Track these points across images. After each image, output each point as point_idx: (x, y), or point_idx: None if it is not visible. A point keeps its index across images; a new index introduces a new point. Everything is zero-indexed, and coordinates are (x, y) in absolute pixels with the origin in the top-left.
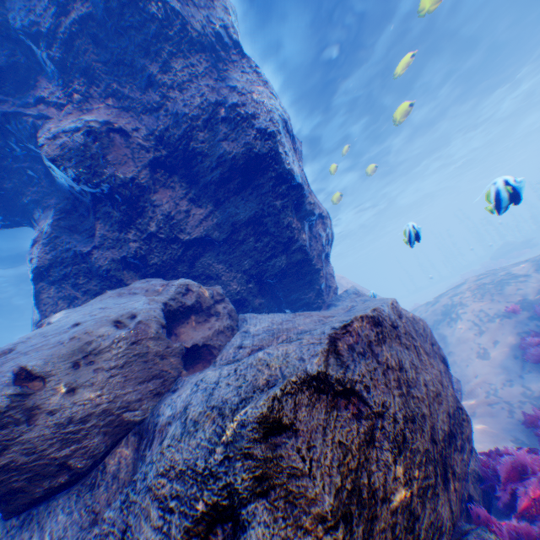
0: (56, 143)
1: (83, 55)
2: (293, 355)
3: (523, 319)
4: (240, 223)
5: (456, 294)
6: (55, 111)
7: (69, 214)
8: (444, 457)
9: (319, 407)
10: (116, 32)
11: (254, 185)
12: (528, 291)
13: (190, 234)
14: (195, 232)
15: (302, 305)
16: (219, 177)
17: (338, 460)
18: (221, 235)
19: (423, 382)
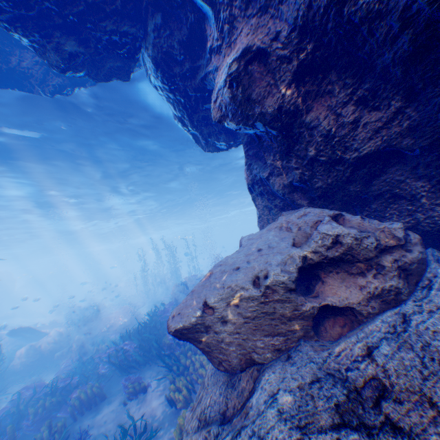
0: (215, 104)
1: None
2: None
3: None
4: None
5: None
6: (218, 59)
7: (252, 146)
8: None
9: None
10: None
11: None
12: None
13: (358, 151)
14: (366, 148)
15: None
16: (407, 47)
17: None
18: (417, 142)
19: None
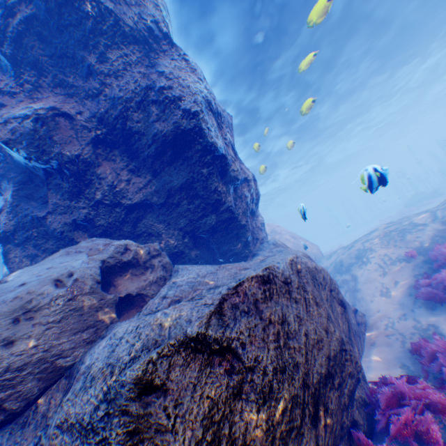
0: (7, 127)
1: (30, 50)
2: (184, 316)
3: (419, 262)
4: (175, 188)
5: (367, 240)
6: (9, 100)
7: (27, 186)
8: (317, 398)
9: (193, 366)
10: (58, 29)
11: (184, 156)
12: (424, 238)
13: (131, 199)
14: (136, 198)
15: (232, 254)
16: (154, 151)
17: (204, 414)
18: (159, 199)
19: (305, 332)
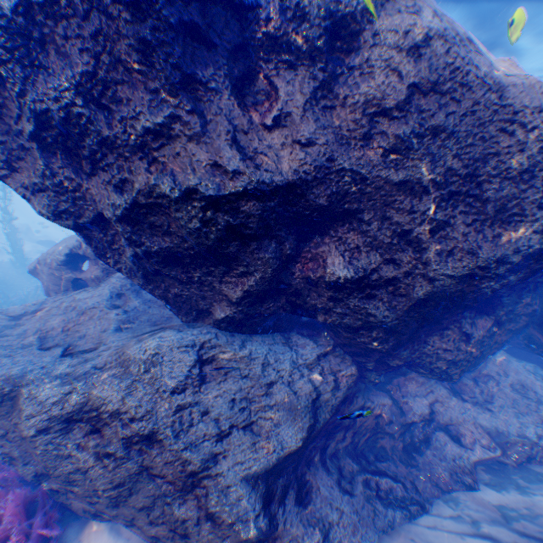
0: None
1: None
2: None
3: None
4: None
5: None
6: None
7: None
8: None
9: None
10: None
11: None
12: None
13: None
14: None
15: None
16: None
17: None
18: None
19: None
